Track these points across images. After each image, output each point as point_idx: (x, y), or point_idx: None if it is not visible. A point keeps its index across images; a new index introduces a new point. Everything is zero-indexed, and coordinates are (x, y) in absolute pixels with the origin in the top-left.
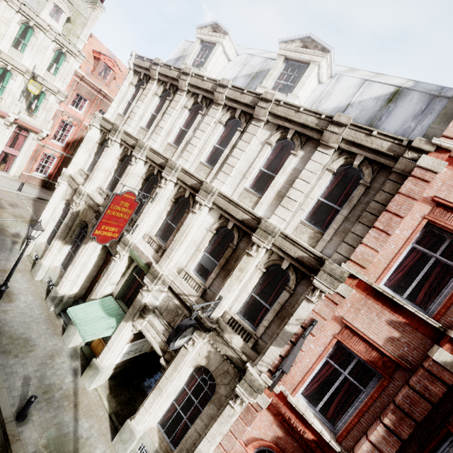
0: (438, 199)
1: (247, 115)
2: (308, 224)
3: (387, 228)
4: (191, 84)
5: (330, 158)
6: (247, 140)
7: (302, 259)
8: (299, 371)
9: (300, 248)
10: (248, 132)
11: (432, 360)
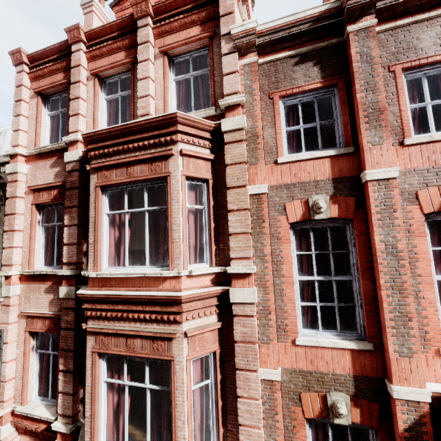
0: (30, 188)
1: None
2: None
3: (11, 227)
4: None
5: None
6: None
7: None
8: (19, 380)
9: None
10: None
11: (62, 299)
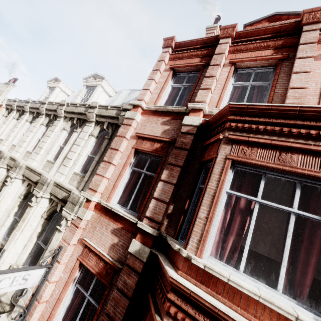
0: (137, 134)
1: (57, 116)
2: (80, 173)
3: (109, 159)
4: (31, 107)
5: (93, 128)
6: (52, 130)
7: (65, 198)
8: (49, 307)
9: (64, 190)
10: (54, 125)
11: (129, 253)
